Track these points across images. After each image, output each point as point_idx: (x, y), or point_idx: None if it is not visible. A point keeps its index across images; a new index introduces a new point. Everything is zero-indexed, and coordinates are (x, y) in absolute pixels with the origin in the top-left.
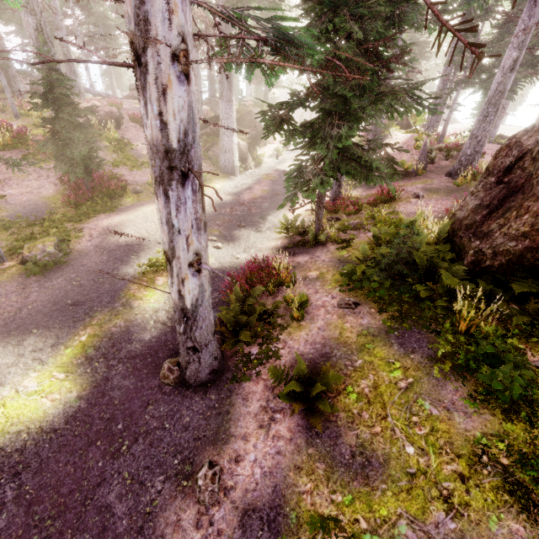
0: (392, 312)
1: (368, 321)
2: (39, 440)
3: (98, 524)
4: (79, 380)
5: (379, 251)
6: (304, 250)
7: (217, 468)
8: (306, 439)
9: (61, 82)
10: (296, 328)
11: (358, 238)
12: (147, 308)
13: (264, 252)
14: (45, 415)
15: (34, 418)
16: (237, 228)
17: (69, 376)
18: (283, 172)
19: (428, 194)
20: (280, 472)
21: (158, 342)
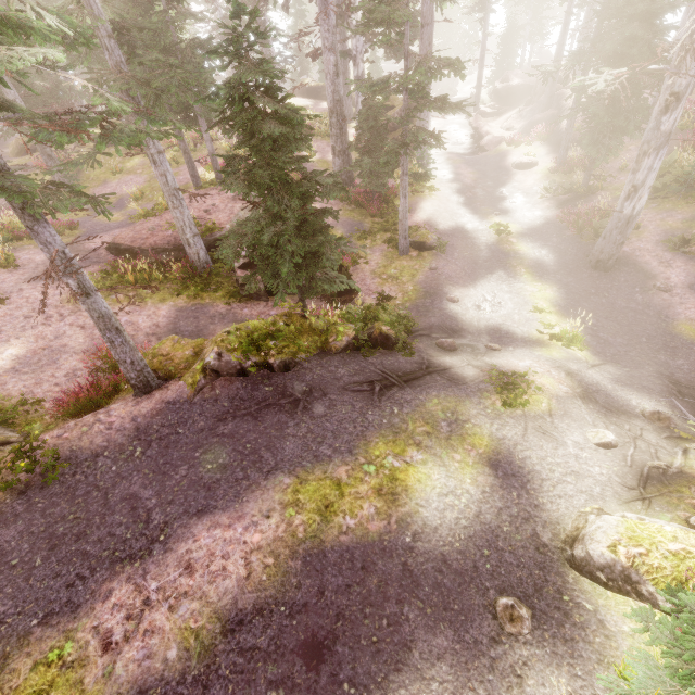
0: (692, 209)
1: (681, 216)
2: (567, 302)
3: (629, 311)
4: (549, 284)
5: (663, 180)
6: (581, 201)
7: (663, 282)
8: (693, 262)
9: (377, 109)
10: (639, 233)
11: (617, 183)
12: (530, 253)
13: (544, 212)
14: (556, 296)
15: (553, 297)
16: (496, 205)
17: (543, 283)
18: (457, 153)
19: (639, 140)
20: (692, 274)
21: (560, 264)
